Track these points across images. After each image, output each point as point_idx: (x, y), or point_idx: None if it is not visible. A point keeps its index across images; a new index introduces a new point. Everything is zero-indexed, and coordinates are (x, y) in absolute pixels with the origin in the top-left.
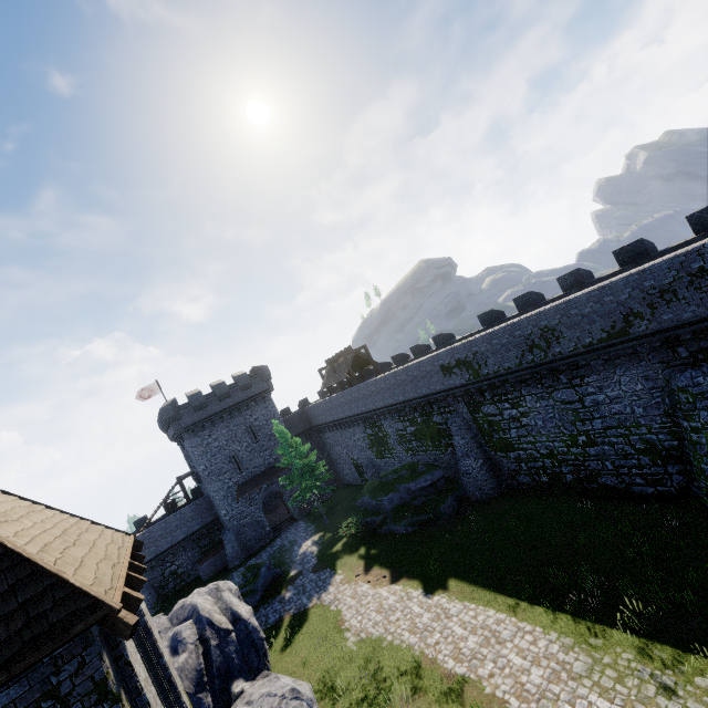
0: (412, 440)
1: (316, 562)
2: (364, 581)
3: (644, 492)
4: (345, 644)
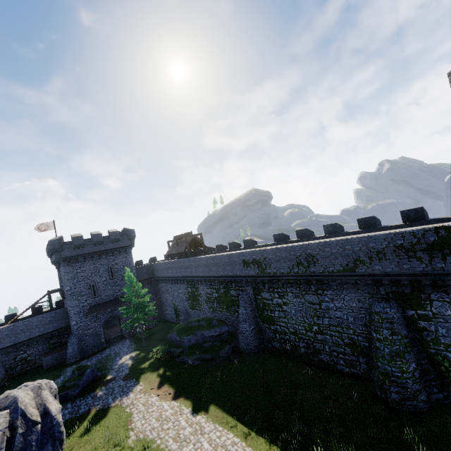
0: (214, 302)
1: (128, 373)
2: (155, 394)
3: (343, 370)
4: (127, 440)
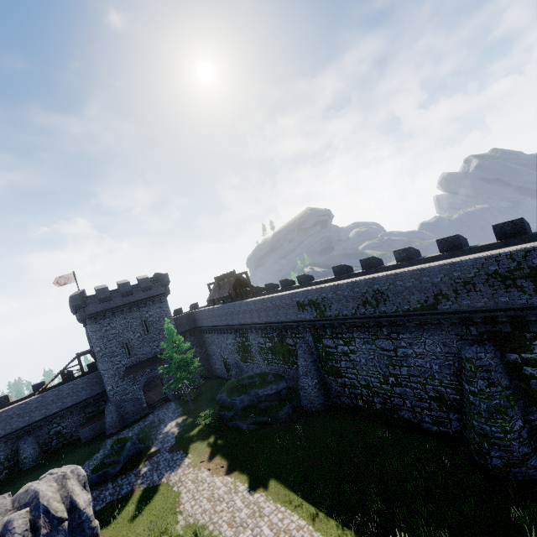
0: (268, 353)
1: (174, 443)
2: (206, 468)
3: (430, 429)
4: (175, 527)
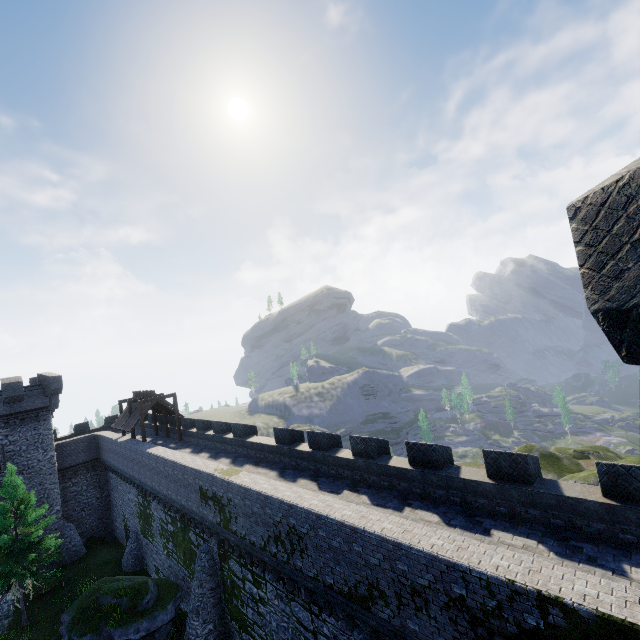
0: (169, 540)
1: None
2: None
3: None
4: None
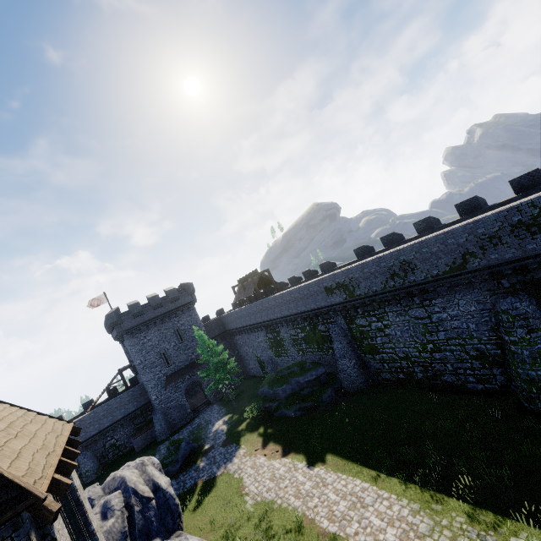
0: (302, 343)
1: (225, 438)
2: (261, 454)
3: (475, 388)
4: (244, 506)
